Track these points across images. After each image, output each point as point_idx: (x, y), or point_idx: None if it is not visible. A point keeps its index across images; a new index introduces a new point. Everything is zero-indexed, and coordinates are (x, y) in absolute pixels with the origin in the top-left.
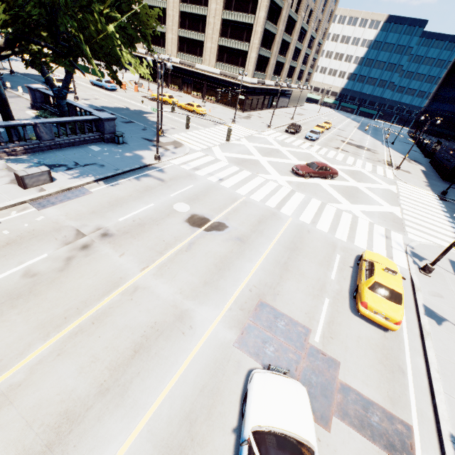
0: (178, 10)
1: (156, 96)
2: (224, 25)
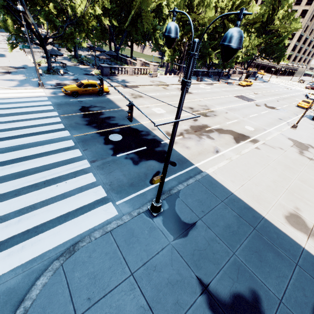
0: None
1: None
2: None
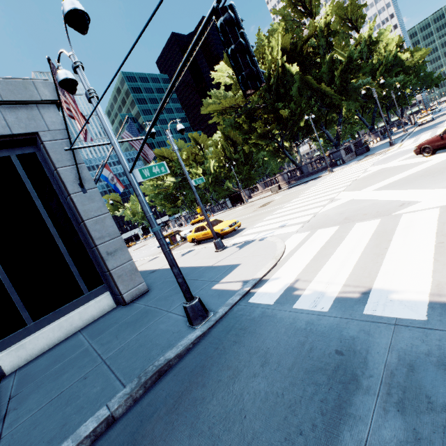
0: None
1: None
2: None
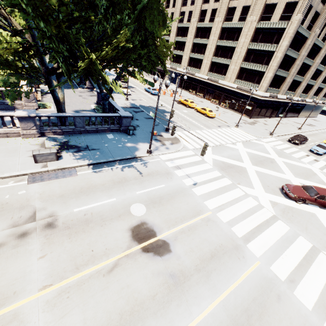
0: (215, 44)
1: (181, 100)
2: (248, 53)
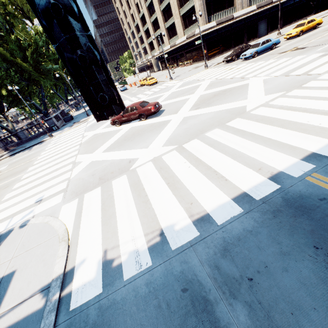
0: (160, 12)
1: (140, 83)
2: None
